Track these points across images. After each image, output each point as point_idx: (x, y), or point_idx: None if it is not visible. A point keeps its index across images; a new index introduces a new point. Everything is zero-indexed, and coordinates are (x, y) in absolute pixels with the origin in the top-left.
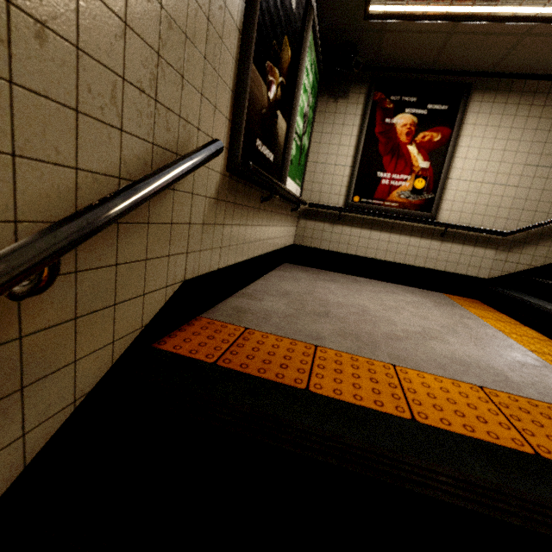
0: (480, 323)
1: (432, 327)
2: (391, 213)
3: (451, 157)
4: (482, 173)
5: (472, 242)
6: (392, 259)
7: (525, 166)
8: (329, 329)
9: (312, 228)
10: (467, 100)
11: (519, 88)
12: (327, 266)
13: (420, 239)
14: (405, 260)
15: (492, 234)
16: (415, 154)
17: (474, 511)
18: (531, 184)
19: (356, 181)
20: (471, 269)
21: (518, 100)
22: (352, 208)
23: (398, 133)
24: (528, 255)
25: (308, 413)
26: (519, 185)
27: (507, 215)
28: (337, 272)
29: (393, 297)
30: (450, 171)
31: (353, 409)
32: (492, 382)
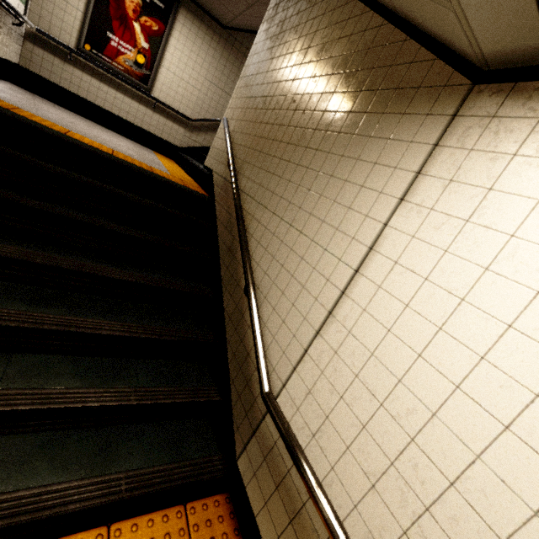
0: (154, 158)
1: (117, 144)
2: (118, 74)
3: (164, 49)
4: (182, 72)
5: (172, 119)
6: (117, 113)
7: (205, 79)
8: (35, 112)
9: (41, 56)
10: (177, 10)
11: (207, 22)
12: (58, 101)
13: (139, 104)
14: (128, 117)
15: (182, 116)
16: (139, 33)
17: (69, 142)
18: (207, 93)
19: (88, 30)
20: (170, 138)
21: (206, 31)
22: (83, 54)
23: (127, 6)
24: (201, 138)
25: (5, 111)
26: (201, 91)
27: (193, 108)
28: (69, 111)
29: (107, 134)
30: (163, 60)
31: (33, 121)
32: (123, 153)
